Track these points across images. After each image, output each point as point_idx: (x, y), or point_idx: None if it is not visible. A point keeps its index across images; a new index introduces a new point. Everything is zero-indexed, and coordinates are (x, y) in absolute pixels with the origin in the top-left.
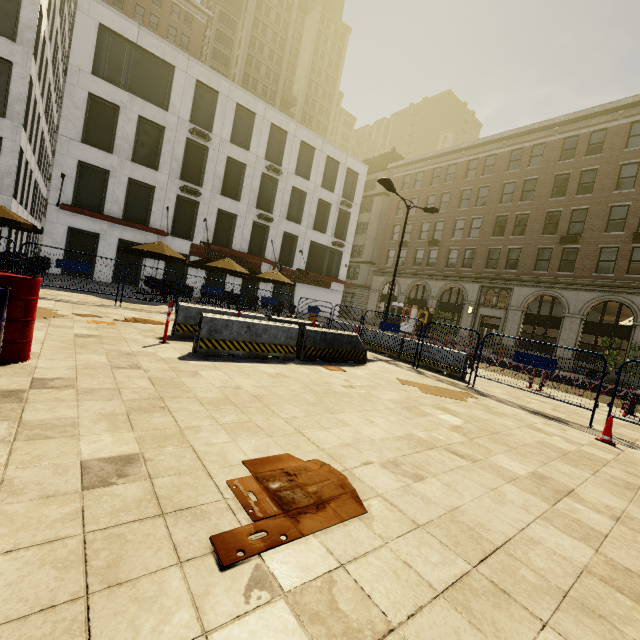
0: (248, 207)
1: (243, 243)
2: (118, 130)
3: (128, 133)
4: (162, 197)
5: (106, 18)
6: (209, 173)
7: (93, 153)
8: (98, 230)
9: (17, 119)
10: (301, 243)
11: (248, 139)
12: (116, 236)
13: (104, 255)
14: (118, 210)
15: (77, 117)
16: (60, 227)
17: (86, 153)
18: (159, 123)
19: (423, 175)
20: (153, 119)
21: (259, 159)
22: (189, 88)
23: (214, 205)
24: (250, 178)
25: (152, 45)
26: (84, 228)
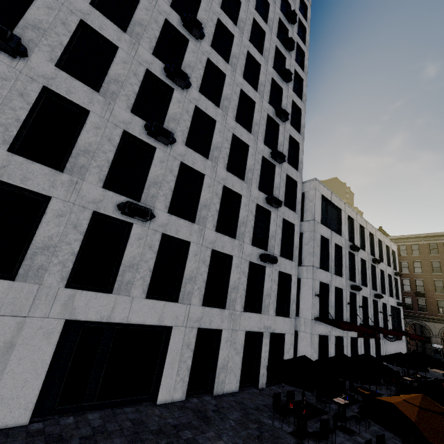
0: (369, 290)
1: (371, 318)
2: (329, 255)
3: (332, 255)
4: (345, 295)
5: (322, 190)
6: (356, 271)
7: (323, 274)
8: (327, 332)
9: (295, 260)
10: (387, 308)
11: (361, 243)
12: (333, 334)
13: (330, 353)
14: (332, 312)
15: (317, 252)
16: (315, 337)
17: (321, 275)
18: (340, 245)
19: (419, 246)
20: (338, 243)
21: (368, 255)
22: (346, 220)
23: (360, 293)
24: (367, 269)
25: (334, 200)
26: (323, 333)
